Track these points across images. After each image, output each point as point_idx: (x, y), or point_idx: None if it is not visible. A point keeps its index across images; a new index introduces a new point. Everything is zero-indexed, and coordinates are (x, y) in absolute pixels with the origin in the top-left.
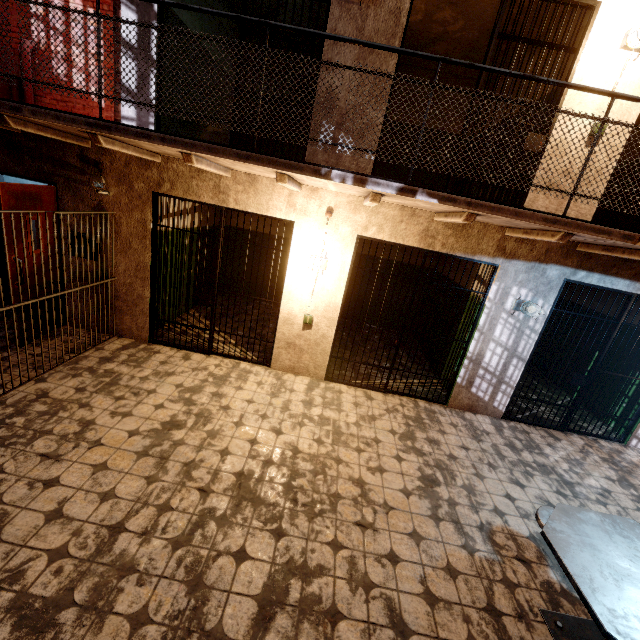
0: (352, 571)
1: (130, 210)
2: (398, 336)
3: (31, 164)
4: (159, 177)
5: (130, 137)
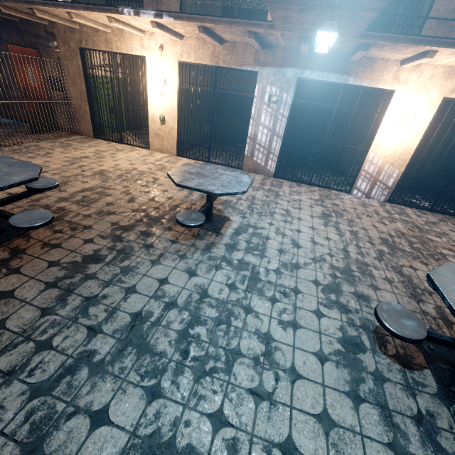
0: (126, 191)
1: (71, 60)
2: (209, 126)
3: (27, 39)
4: (80, 38)
5: (41, 6)
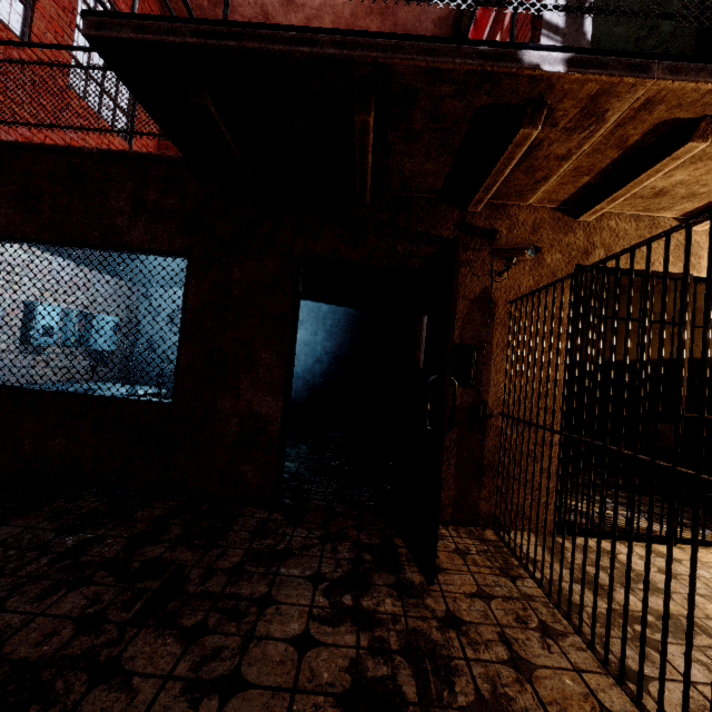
0: None
1: (535, 296)
2: None
3: (375, 244)
4: (586, 242)
5: None
